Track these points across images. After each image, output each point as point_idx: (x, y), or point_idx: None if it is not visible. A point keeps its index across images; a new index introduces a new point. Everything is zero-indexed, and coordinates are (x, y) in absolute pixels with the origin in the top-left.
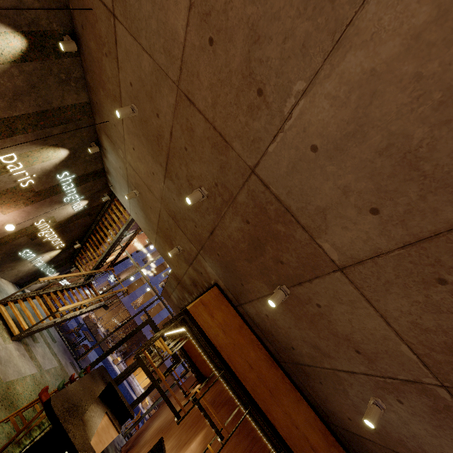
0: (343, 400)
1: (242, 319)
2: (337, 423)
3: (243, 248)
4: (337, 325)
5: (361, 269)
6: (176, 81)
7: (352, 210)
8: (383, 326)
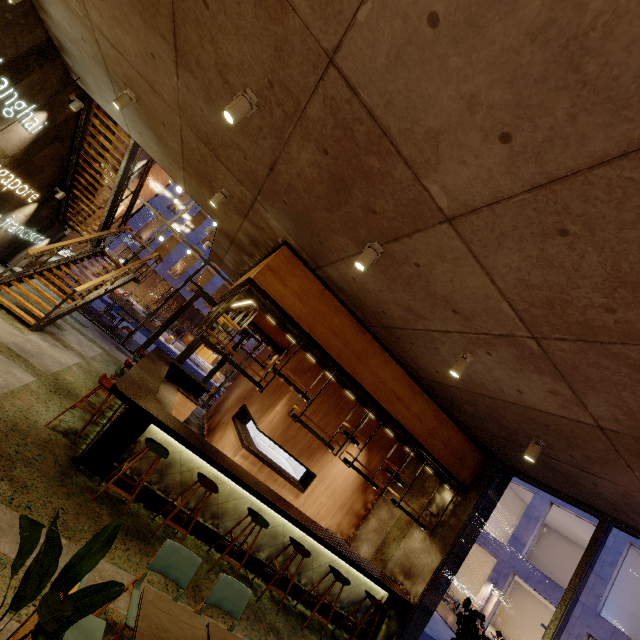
0: (433, 357)
1: (323, 285)
2: (425, 376)
3: (321, 193)
4: (437, 286)
5: (474, 219)
6: None
7: (475, 136)
8: (487, 285)
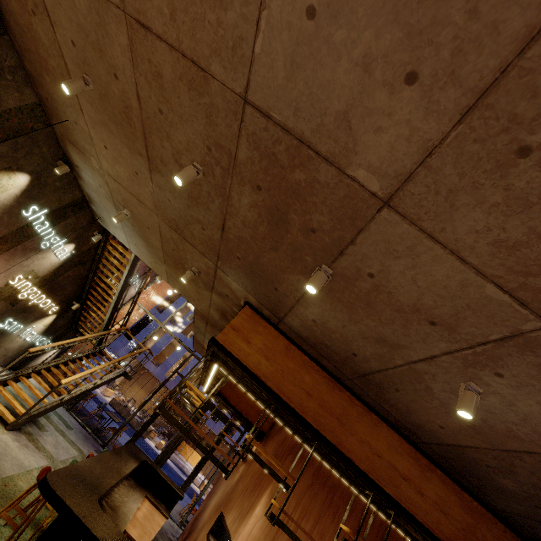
0: (428, 403)
1: (287, 339)
2: (428, 439)
3: (264, 233)
4: (400, 295)
5: (412, 188)
6: (120, 2)
7: (381, 94)
8: (458, 267)
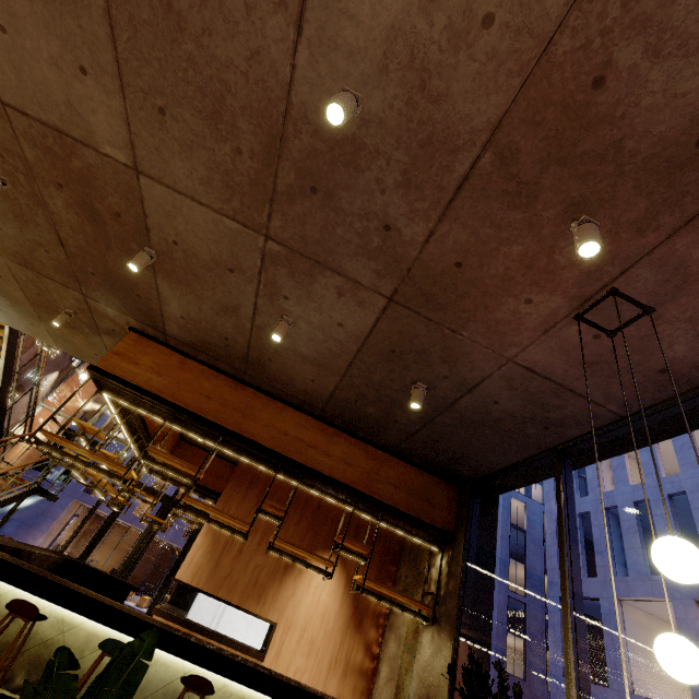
0: (289, 359)
1: (182, 355)
2: (320, 403)
3: (92, 233)
4: (200, 253)
5: (140, 154)
6: None
7: (77, 84)
8: (203, 211)
